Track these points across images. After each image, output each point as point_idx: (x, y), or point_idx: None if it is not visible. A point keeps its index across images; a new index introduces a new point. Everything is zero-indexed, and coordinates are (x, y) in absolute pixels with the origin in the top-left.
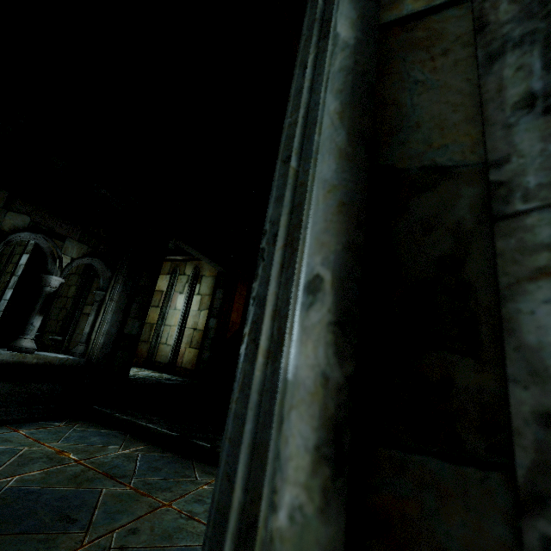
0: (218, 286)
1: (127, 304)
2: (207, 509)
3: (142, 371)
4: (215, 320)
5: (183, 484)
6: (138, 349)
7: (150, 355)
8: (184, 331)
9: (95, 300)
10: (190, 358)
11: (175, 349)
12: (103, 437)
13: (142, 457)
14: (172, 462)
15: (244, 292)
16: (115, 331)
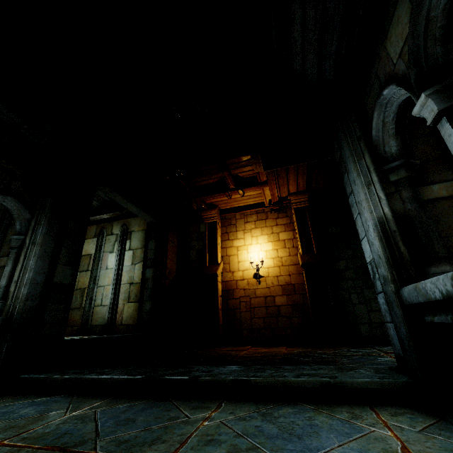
0: (149, 237)
1: (54, 248)
2: (228, 449)
3: (78, 337)
4: (151, 270)
5: (175, 428)
6: (70, 317)
7: (84, 320)
8: (120, 287)
9: (12, 246)
10: (130, 313)
11: (112, 309)
12: (39, 406)
13: (102, 413)
14: (146, 409)
15: (175, 241)
16: (42, 279)
